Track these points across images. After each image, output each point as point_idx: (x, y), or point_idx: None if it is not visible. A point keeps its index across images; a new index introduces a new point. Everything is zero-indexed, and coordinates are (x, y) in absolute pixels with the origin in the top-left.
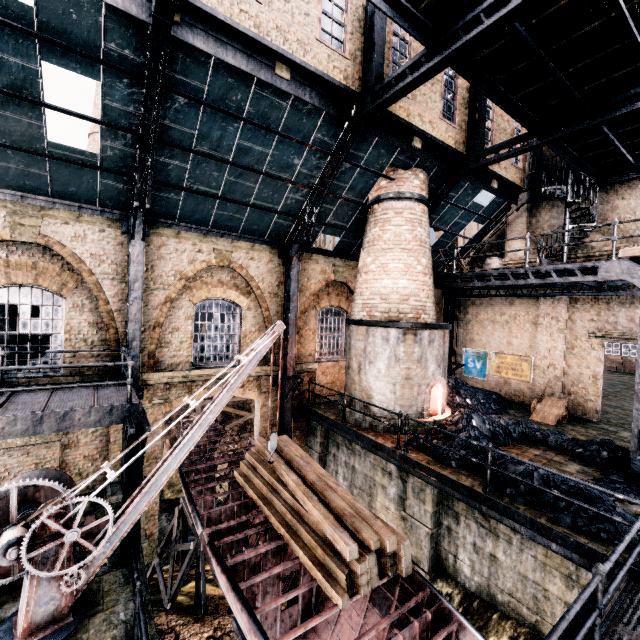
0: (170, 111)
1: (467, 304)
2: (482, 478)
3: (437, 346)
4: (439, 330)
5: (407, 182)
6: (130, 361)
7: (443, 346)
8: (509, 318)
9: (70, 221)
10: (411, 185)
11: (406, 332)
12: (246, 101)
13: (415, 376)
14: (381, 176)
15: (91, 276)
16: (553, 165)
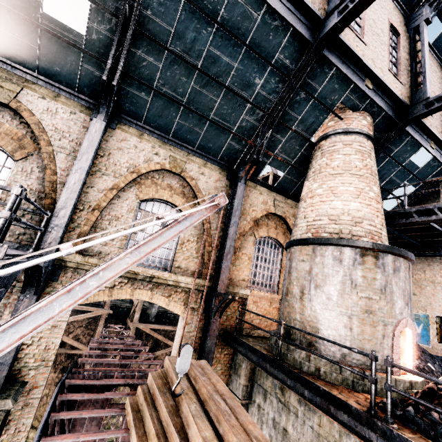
0: (153, 2)
1: None
2: None
3: (403, 277)
4: (404, 259)
5: (355, 121)
6: (16, 187)
7: (409, 280)
8: None
9: (47, 98)
10: (359, 123)
11: (364, 253)
12: (222, 5)
13: (378, 310)
14: (331, 112)
15: (48, 146)
16: None
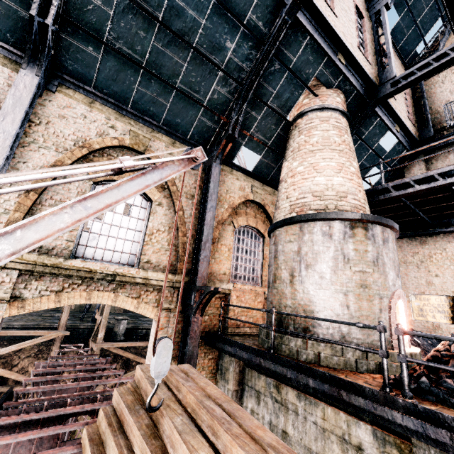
0: None
1: None
2: None
3: (392, 248)
4: (390, 230)
5: (330, 97)
6: None
7: (396, 251)
8: (423, 257)
9: None
10: (334, 100)
11: (354, 225)
12: None
13: (373, 283)
14: (306, 87)
15: None
16: None
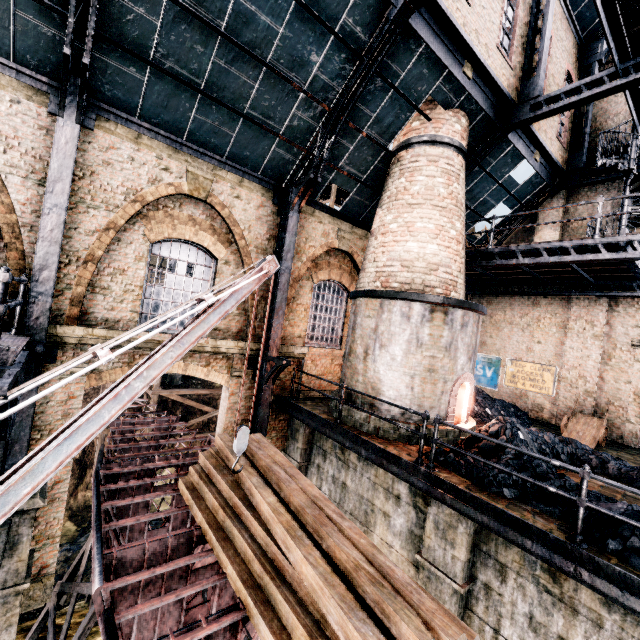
0: None
1: (481, 302)
2: (555, 518)
3: (470, 332)
4: (474, 312)
5: (446, 124)
6: (1, 272)
7: (476, 334)
8: (531, 320)
9: None
10: (451, 129)
11: (434, 309)
12: None
13: (441, 368)
14: (416, 110)
15: None
16: (617, 131)
